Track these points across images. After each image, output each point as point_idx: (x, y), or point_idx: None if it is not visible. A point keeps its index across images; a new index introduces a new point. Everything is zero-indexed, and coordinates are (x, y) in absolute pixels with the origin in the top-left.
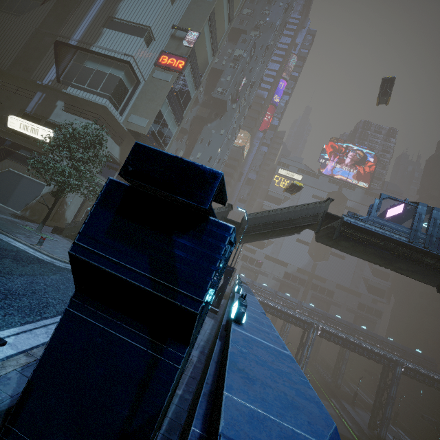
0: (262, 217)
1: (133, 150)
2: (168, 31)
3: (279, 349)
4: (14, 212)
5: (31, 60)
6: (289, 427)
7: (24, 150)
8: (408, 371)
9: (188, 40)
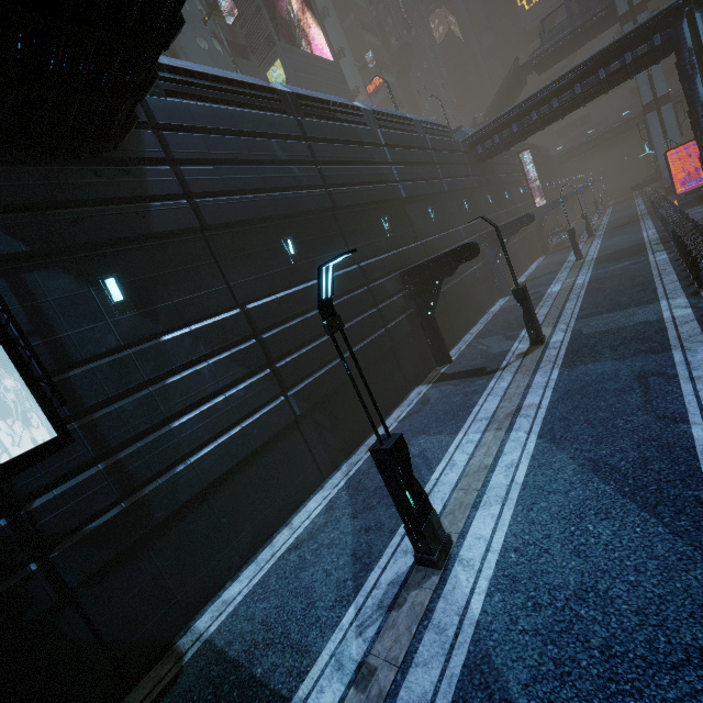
0: (493, 105)
1: None
2: (357, 73)
3: None
4: None
5: None
6: None
7: None
8: None
9: (369, 61)
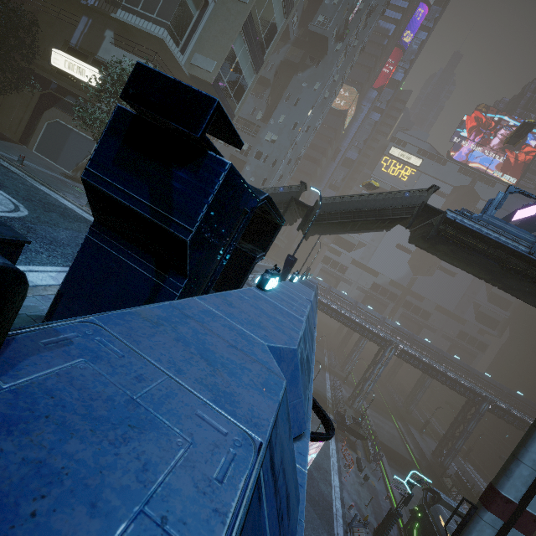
0: (342, 203)
1: (134, 71)
2: None
3: (293, 314)
4: (65, 172)
5: None
6: (241, 328)
7: (71, 97)
8: (496, 410)
9: None
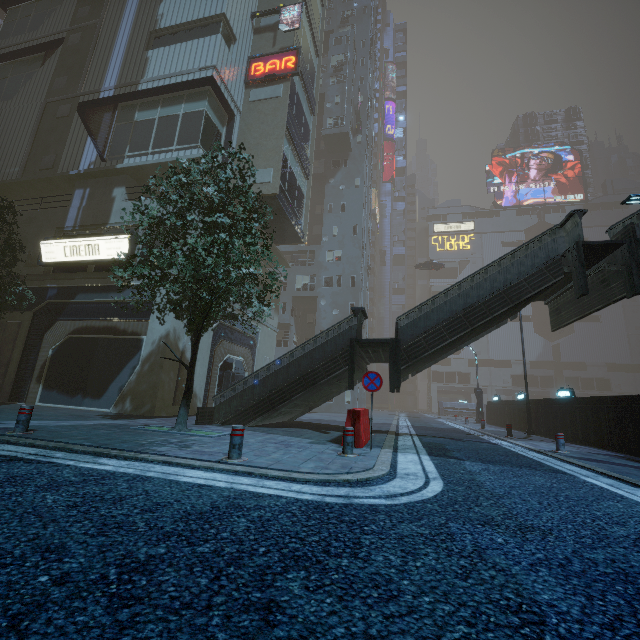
0: None
1: None
2: (247, 25)
3: None
4: (103, 412)
5: (49, 149)
6: None
7: (83, 294)
8: None
9: (285, 25)
